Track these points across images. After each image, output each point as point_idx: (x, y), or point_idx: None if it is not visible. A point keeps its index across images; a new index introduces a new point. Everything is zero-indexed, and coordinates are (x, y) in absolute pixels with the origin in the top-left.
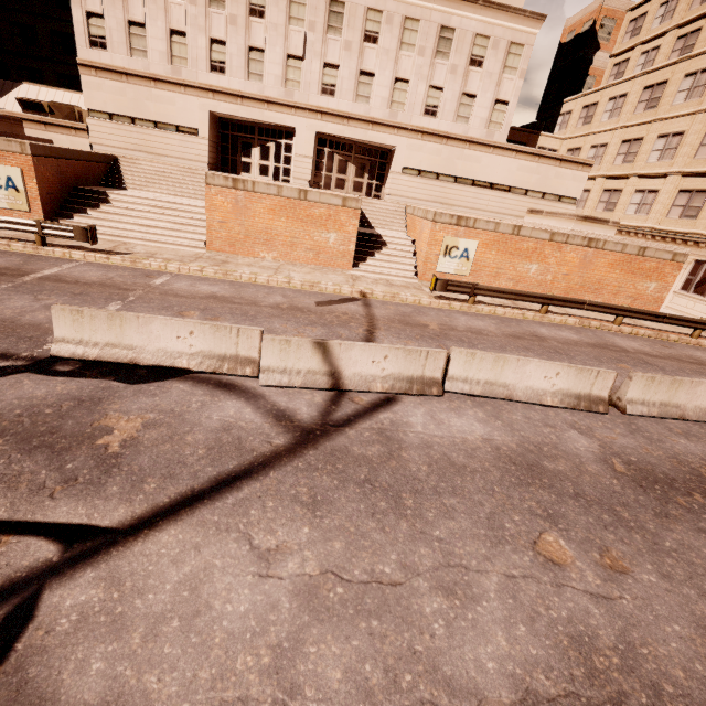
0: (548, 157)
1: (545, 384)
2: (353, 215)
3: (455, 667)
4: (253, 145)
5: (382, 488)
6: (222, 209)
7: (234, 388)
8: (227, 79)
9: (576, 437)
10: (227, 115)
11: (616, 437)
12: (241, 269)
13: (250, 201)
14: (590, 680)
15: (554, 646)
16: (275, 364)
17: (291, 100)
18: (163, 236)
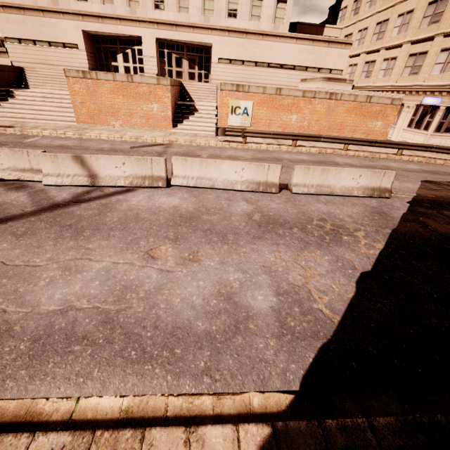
0: (319, 40)
1: (236, 177)
2: (166, 90)
3: (34, 297)
4: (117, 52)
5: (76, 228)
6: (80, 93)
7: (26, 187)
8: (90, 5)
9: (242, 204)
10: (95, 32)
11: (272, 204)
12: (92, 132)
13: (97, 86)
14: (115, 302)
15: (108, 290)
16: (52, 172)
17: (135, 16)
18: (49, 116)
